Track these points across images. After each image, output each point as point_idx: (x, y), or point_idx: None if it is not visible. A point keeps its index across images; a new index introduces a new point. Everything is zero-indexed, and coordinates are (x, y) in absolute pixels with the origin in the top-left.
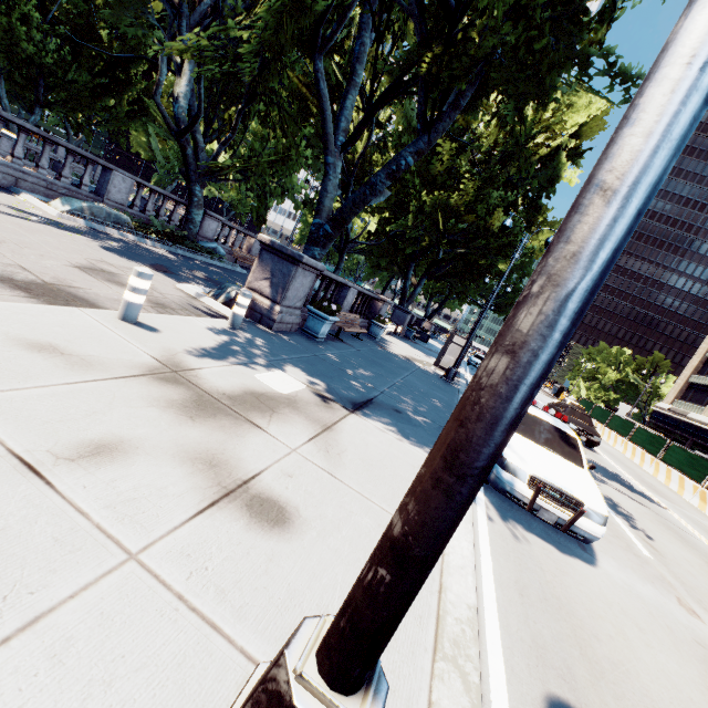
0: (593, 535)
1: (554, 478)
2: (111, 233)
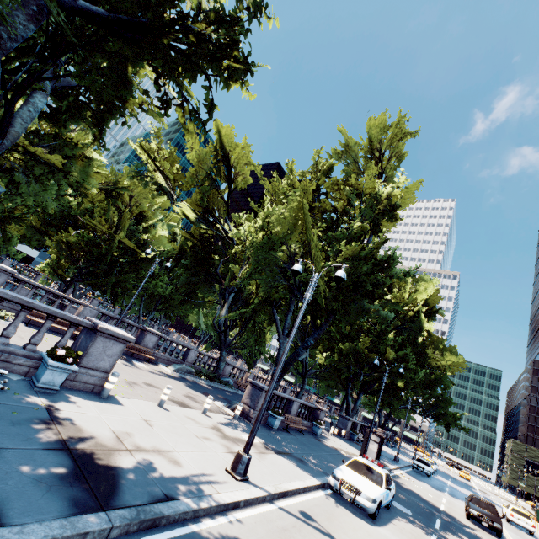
0: (365, 505)
1: (352, 480)
2: (187, 378)
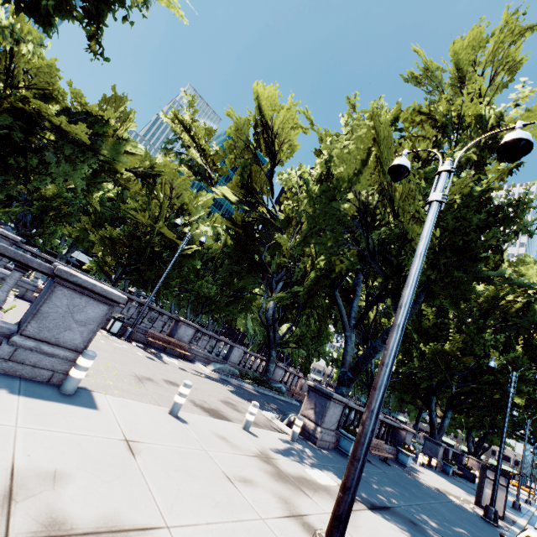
0: None
1: None
2: (229, 381)
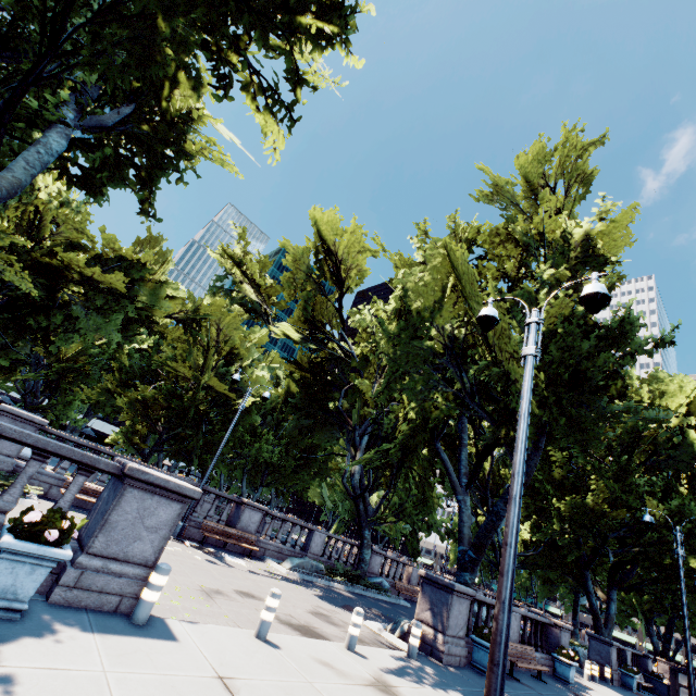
0: None
1: None
2: (313, 581)
